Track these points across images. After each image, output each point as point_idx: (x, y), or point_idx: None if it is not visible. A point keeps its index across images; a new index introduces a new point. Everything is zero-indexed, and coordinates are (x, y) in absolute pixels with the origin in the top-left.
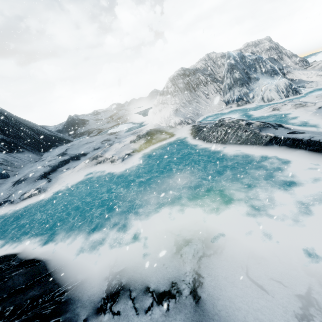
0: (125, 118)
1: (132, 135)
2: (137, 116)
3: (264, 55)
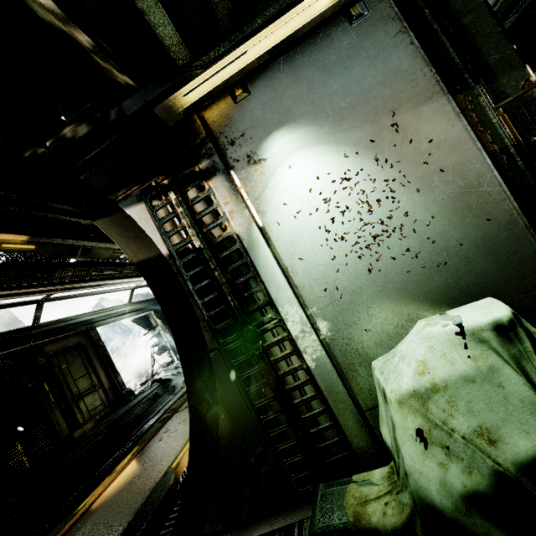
0: None
1: None
2: None
3: None
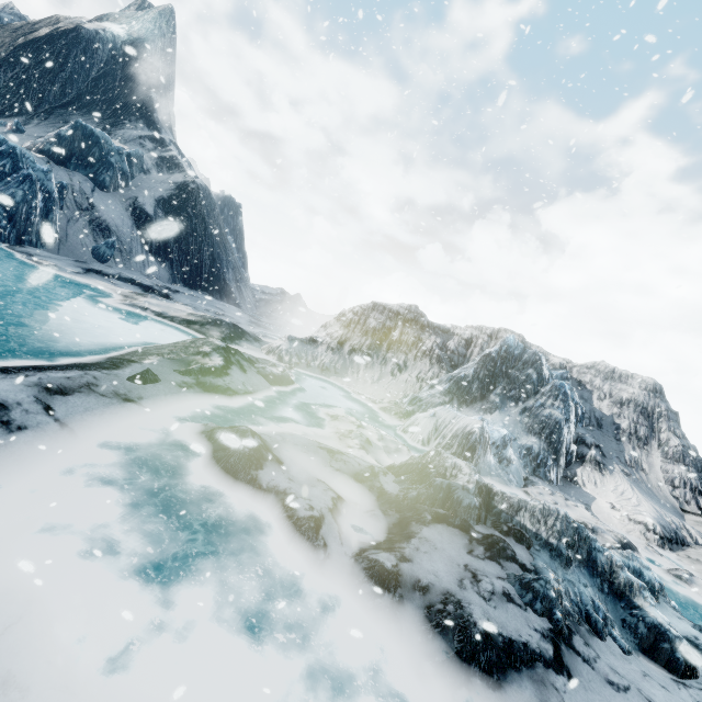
0: None
1: None
2: None
3: (607, 404)
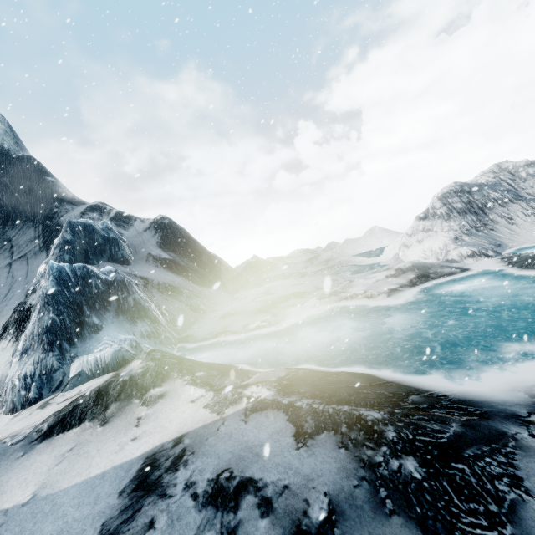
0: (337, 260)
1: (374, 273)
2: (359, 258)
3: None
